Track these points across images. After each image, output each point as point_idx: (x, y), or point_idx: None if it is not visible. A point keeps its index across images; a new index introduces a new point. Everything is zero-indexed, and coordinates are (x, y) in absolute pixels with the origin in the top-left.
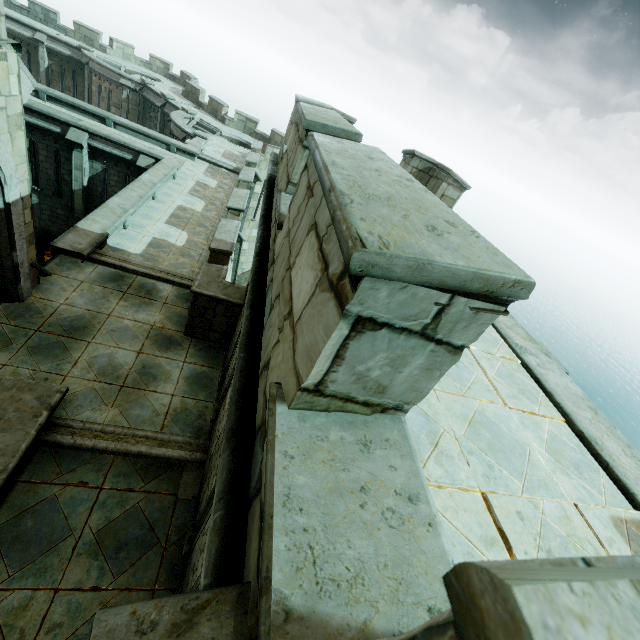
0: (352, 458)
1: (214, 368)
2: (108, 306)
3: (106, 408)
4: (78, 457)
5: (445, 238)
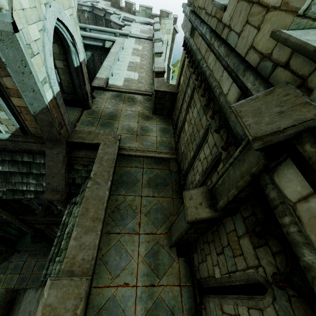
0: None
1: (169, 125)
2: (120, 107)
3: (134, 142)
4: (131, 159)
5: None
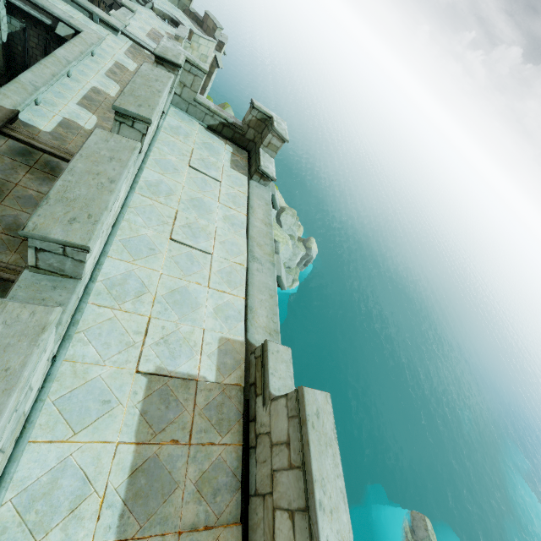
0: (46, 291)
1: None
2: (16, 177)
3: (10, 253)
4: None
5: (72, 225)
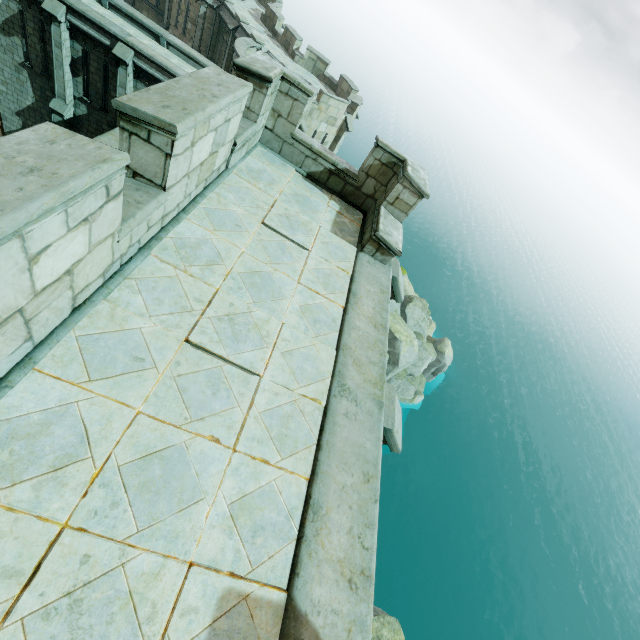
0: None
1: None
2: None
3: None
4: None
5: None
